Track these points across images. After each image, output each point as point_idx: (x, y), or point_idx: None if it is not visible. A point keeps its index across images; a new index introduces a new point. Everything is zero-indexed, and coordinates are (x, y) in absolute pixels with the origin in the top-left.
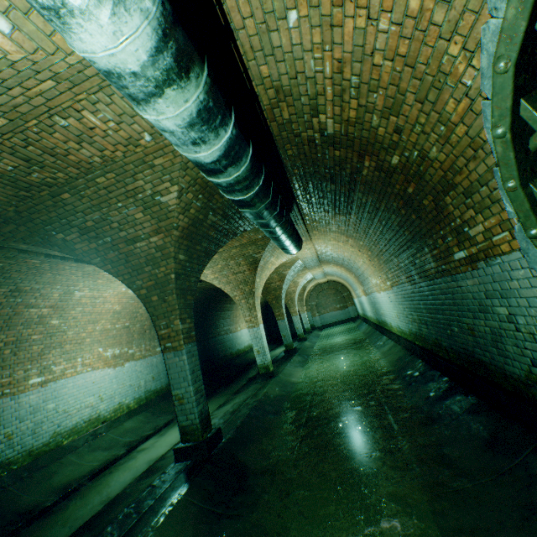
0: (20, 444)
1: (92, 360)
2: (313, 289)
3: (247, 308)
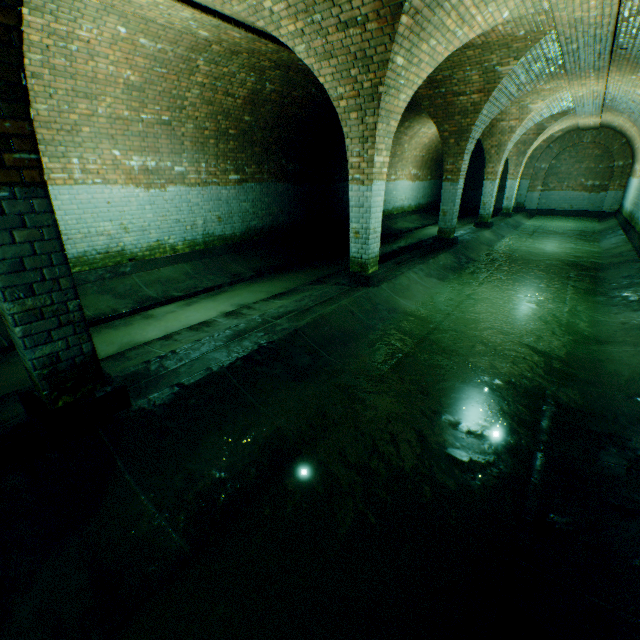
0: None
1: (102, 167)
2: (559, 137)
3: (359, 136)
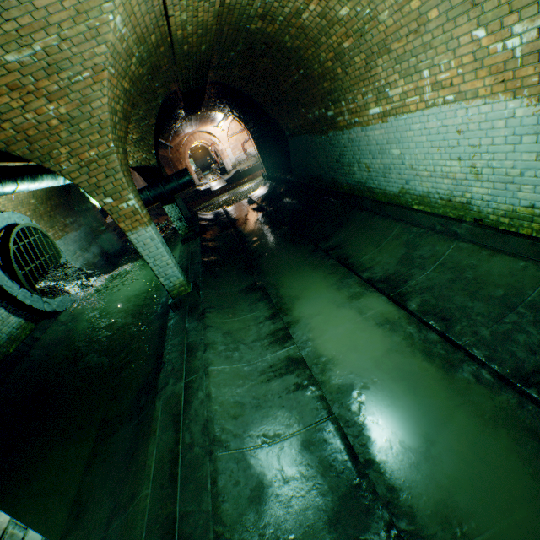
0: (376, 180)
1: (457, 72)
2: None
3: None
